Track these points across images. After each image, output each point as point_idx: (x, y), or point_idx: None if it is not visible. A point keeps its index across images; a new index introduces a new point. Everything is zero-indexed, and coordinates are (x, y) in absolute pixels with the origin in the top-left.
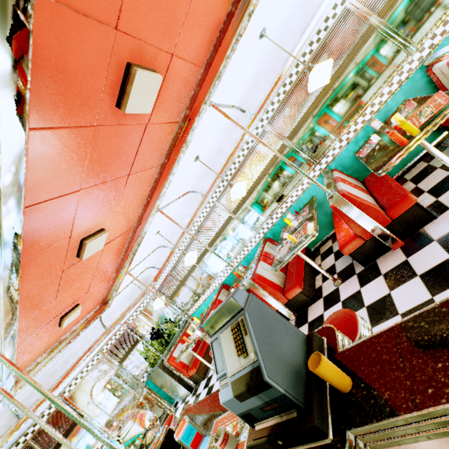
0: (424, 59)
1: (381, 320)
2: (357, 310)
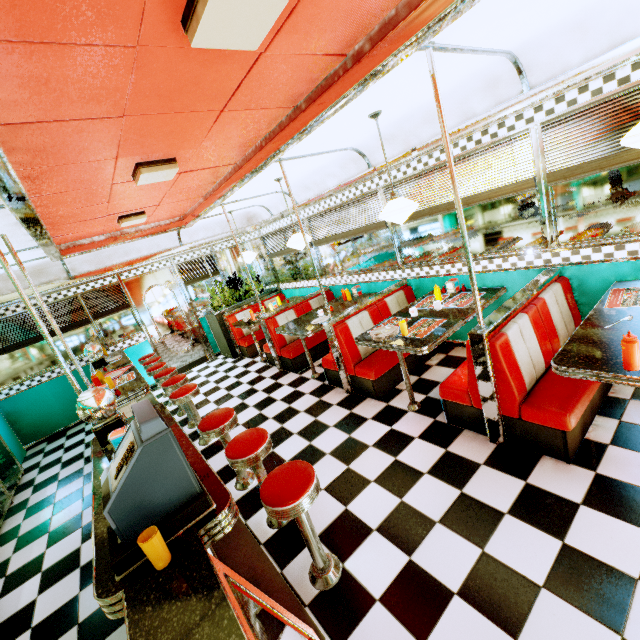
0: None
1: (386, 485)
2: (387, 453)
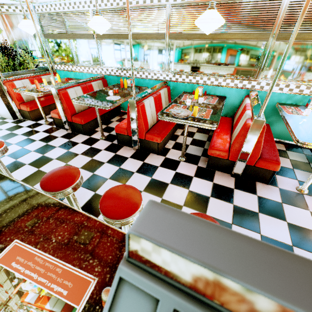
0: None
1: (193, 207)
2: (182, 187)
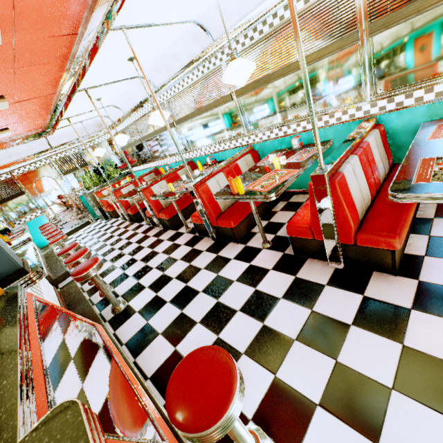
0: (368, 116)
1: (160, 268)
2: (167, 254)
